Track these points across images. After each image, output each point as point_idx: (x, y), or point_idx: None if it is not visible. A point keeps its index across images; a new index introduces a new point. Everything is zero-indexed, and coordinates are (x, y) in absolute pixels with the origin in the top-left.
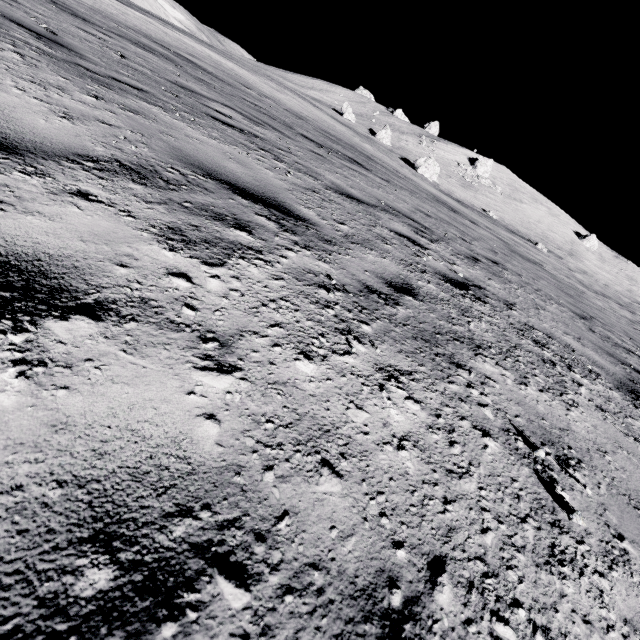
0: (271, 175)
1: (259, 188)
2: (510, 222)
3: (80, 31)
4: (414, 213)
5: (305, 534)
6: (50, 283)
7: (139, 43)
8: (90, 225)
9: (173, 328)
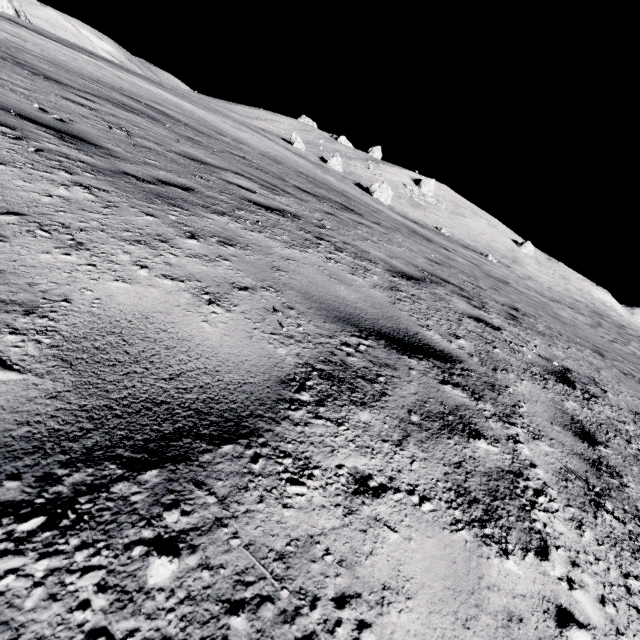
0: (364, 284)
1: (388, 321)
2: (459, 237)
3: (69, 103)
4: (434, 267)
5: None
6: None
7: (117, 102)
8: (431, 567)
9: None
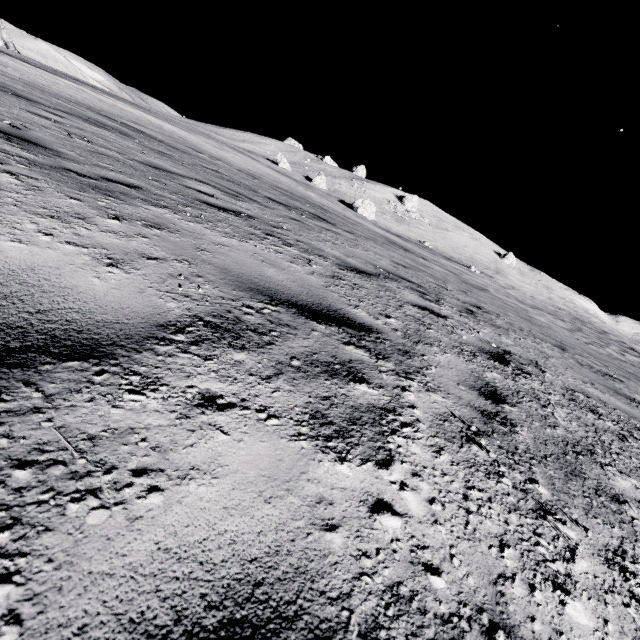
0: (301, 271)
1: (312, 297)
2: (443, 249)
3: (33, 116)
4: (398, 269)
5: None
6: (300, 634)
7: (89, 119)
8: (252, 460)
9: (454, 634)
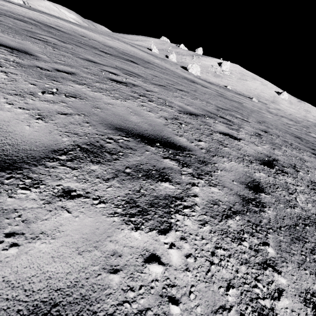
0: (37, 48)
1: (18, 47)
2: (239, 90)
3: None
4: (143, 73)
5: None
6: None
7: (20, 19)
8: None
9: None
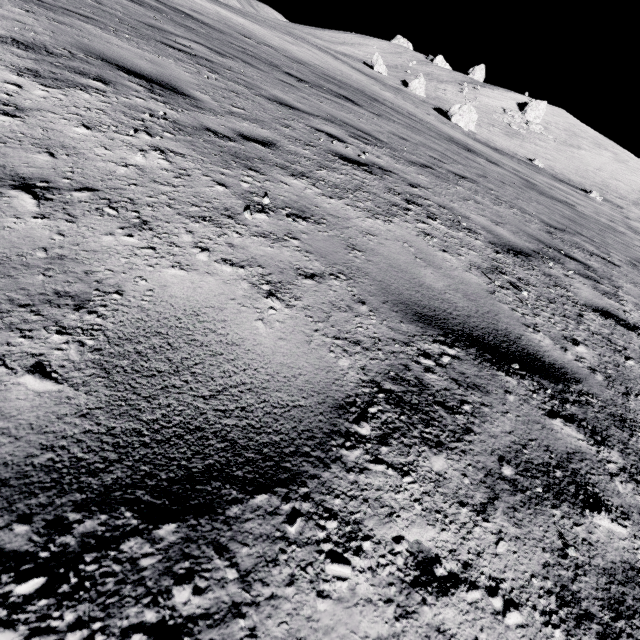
0: (186, 75)
1: (156, 75)
2: (561, 171)
3: None
4: (380, 133)
5: (3, 159)
6: None
7: None
8: None
9: None
